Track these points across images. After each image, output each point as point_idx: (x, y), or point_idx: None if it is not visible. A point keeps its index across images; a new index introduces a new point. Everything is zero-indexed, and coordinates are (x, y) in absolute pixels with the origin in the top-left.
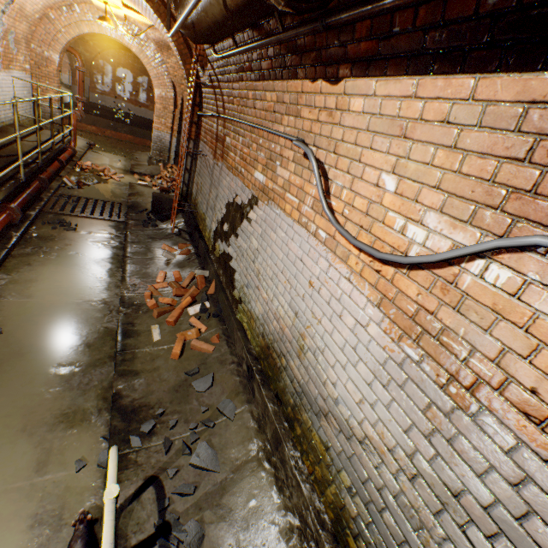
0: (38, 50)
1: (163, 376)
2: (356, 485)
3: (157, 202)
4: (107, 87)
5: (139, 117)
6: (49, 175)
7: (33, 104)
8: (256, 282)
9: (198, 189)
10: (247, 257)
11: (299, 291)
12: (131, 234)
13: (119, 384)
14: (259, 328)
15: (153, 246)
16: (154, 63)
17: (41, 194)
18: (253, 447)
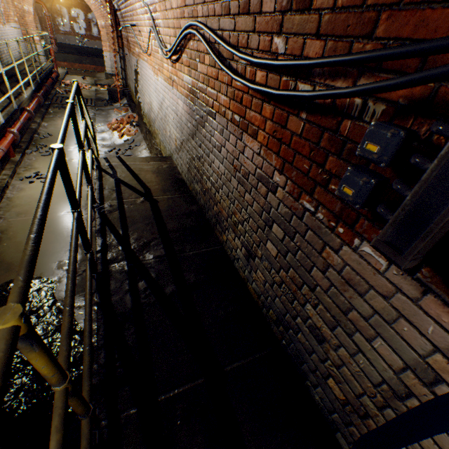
0: (20, 6)
1: (116, 143)
2: (159, 129)
3: (110, 93)
4: (67, 28)
5: (96, 50)
6: (49, 85)
7: (26, 46)
8: (144, 99)
9: (129, 78)
10: (142, 92)
11: (148, 87)
12: (99, 109)
13: (99, 145)
14: (147, 117)
15: (111, 112)
16: (92, 0)
17: (48, 96)
18: (145, 149)
